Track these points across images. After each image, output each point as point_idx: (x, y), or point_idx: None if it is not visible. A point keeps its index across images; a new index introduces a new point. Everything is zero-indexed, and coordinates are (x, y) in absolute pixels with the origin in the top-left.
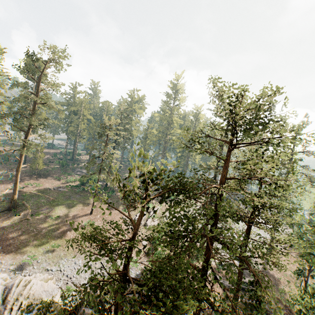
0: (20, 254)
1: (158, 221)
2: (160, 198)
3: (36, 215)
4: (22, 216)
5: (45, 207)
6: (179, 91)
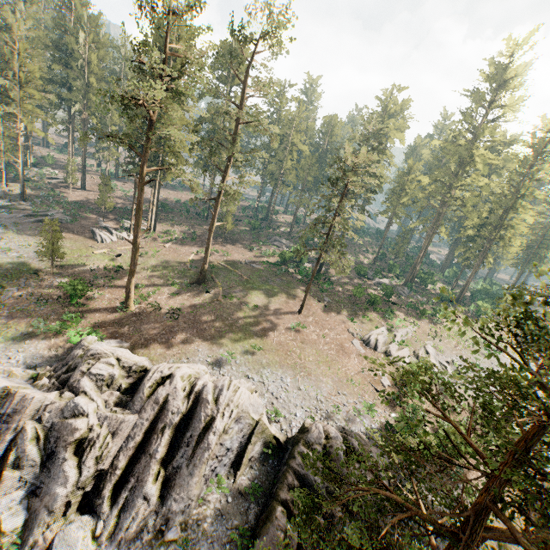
0: (216, 345)
1: (410, 353)
2: (413, 312)
3: (229, 298)
4: (213, 295)
5: (237, 288)
6: (508, 83)
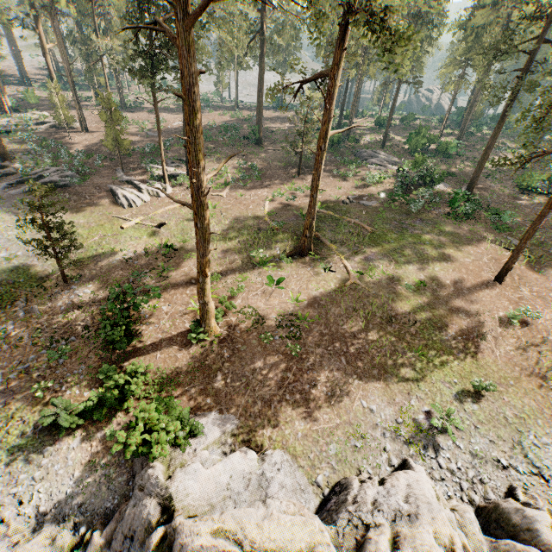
0: (397, 390)
1: None
2: None
3: (370, 276)
4: (335, 272)
5: (366, 251)
6: None
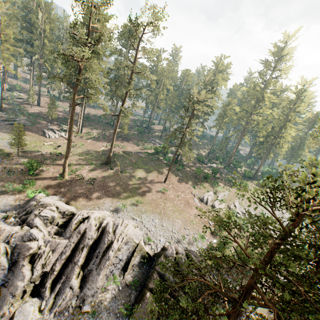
0: (115, 200)
1: (226, 206)
2: (228, 183)
3: (124, 173)
4: (115, 171)
5: (129, 167)
6: (283, 58)
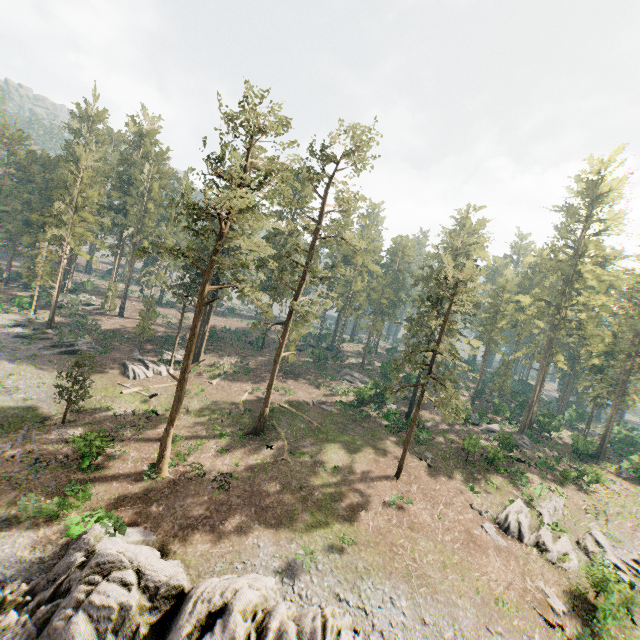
0: (284, 536)
1: (573, 545)
2: (548, 473)
3: (299, 456)
4: (276, 451)
5: (307, 440)
6: (601, 198)
